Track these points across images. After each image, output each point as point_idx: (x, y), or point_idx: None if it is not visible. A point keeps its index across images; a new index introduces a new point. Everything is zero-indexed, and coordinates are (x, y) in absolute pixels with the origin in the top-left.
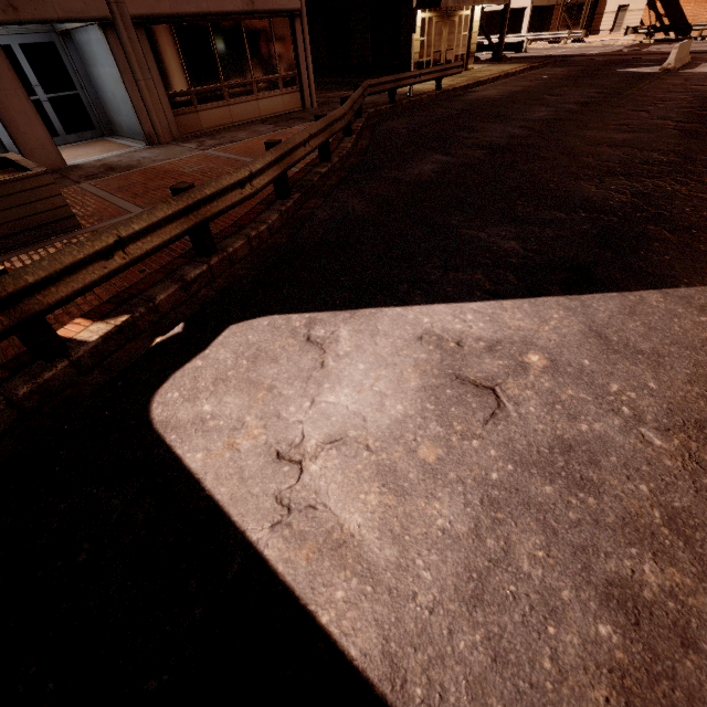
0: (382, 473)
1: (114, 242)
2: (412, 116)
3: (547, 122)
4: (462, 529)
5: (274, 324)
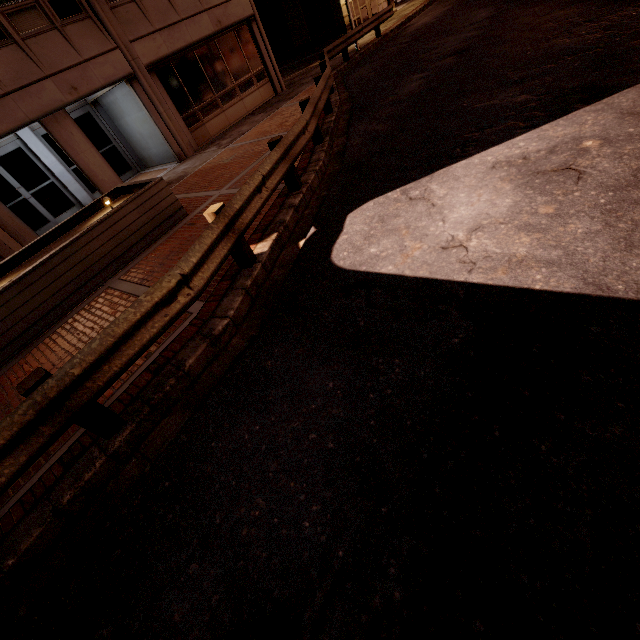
0: (522, 228)
1: (261, 180)
2: (371, 62)
3: (492, 17)
4: (597, 228)
5: (378, 202)
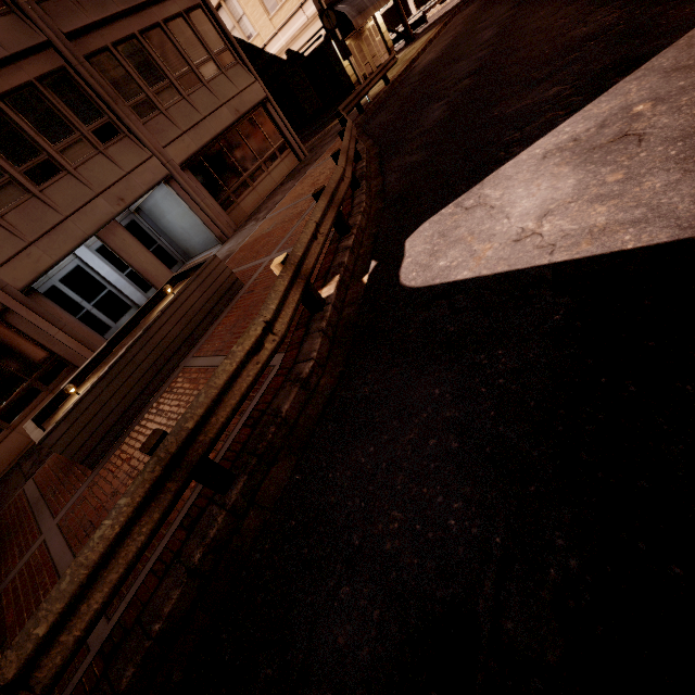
0: (594, 201)
1: (315, 227)
2: (386, 108)
3: (499, 34)
4: (676, 177)
5: (434, 221)
